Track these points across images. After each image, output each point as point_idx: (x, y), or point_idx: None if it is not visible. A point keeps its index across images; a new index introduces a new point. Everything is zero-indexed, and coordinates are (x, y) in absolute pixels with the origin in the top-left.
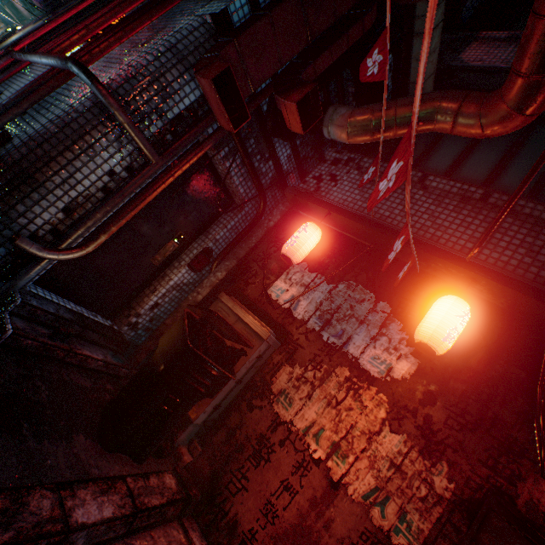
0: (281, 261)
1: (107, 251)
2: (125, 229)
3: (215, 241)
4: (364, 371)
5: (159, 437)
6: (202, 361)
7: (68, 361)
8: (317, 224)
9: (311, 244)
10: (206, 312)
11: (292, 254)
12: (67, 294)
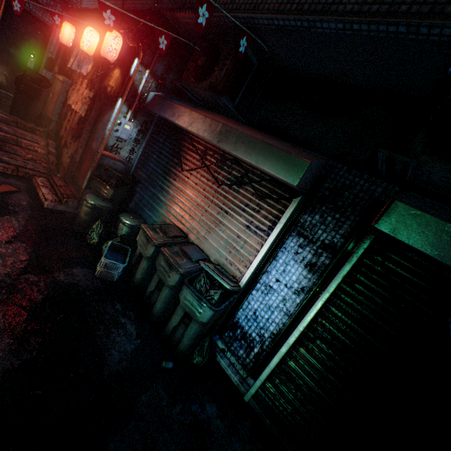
0: (73, 51)
1: (3, 65)
2: (4, 53)
3: (52, 53)
4: (85, 76)
5: (28, 113)
6: (25, 82)
7: (4, 104)
8: (68, 22)
9: (67, 33)
10: (24, 68)
11: (61, 40)
12: (0, 87)
